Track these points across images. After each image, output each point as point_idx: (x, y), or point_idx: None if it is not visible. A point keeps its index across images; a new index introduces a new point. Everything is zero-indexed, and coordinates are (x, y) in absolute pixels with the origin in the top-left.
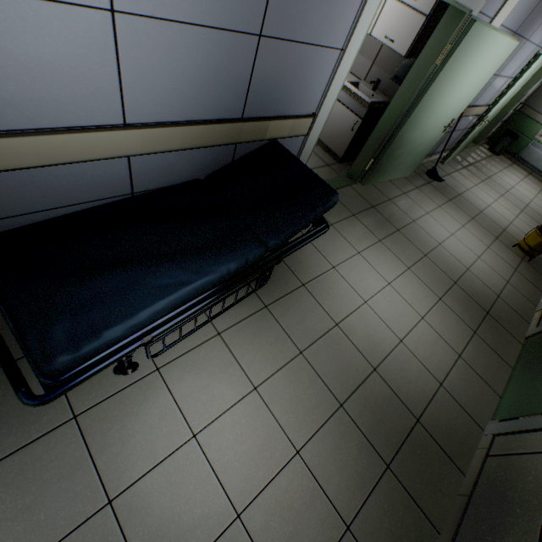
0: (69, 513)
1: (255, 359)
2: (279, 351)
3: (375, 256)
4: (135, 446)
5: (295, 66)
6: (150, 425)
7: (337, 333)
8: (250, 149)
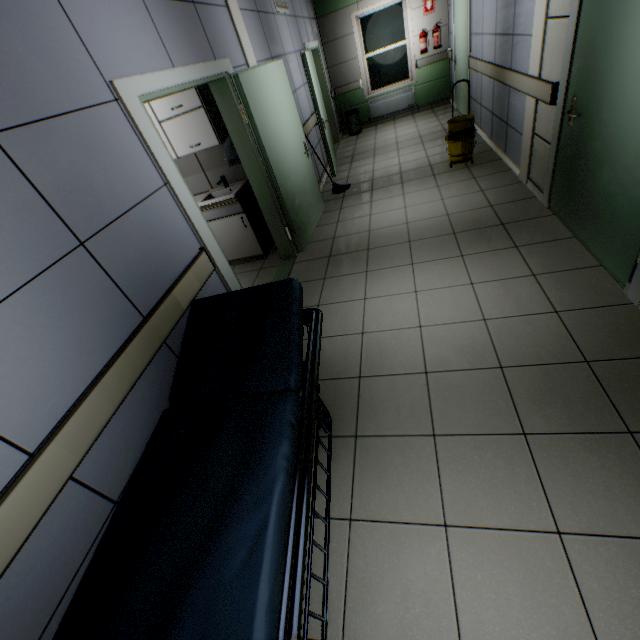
0: None
1: (409, 497)
2: (417, 461)
3: (379, 286)
4: None
5: (142, 233)
6: None
7: (435, 379)
8: (182, 332)
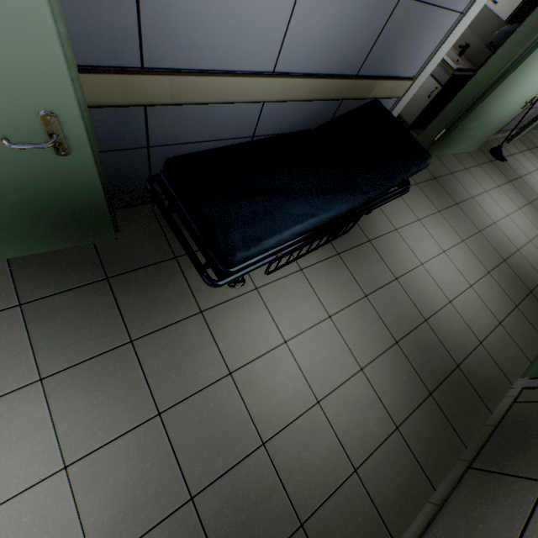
0: (204, 375)
1: (329, 294)
2: (348, 292)
3: (433, 225)
4: (244, 340)
5: (417, 27)
6: (253, 328)
7: (396, 286)
8: (350, 106)
